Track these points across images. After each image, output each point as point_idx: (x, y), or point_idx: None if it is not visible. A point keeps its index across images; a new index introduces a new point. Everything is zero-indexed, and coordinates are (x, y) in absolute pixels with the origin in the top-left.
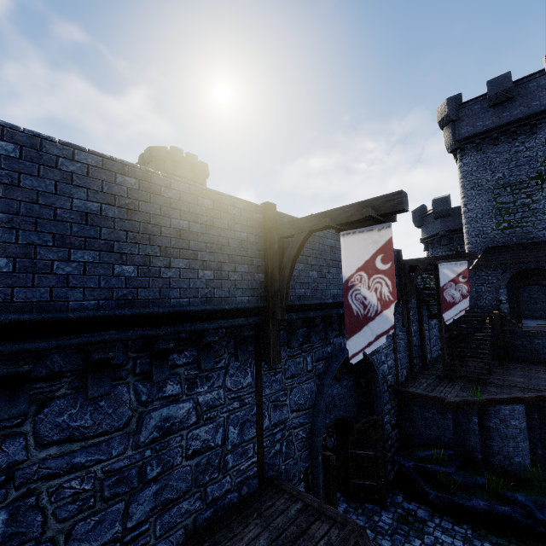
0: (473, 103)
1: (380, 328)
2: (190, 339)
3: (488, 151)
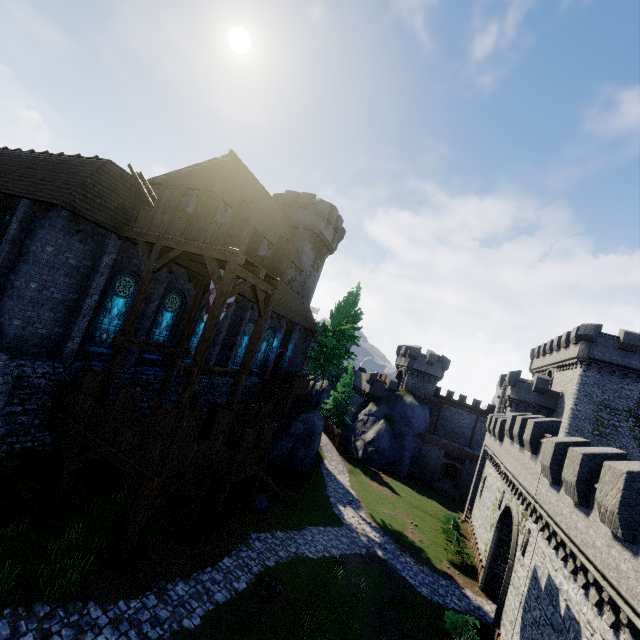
0: (609, 338)
1: None
2: None
3: (605, 376)
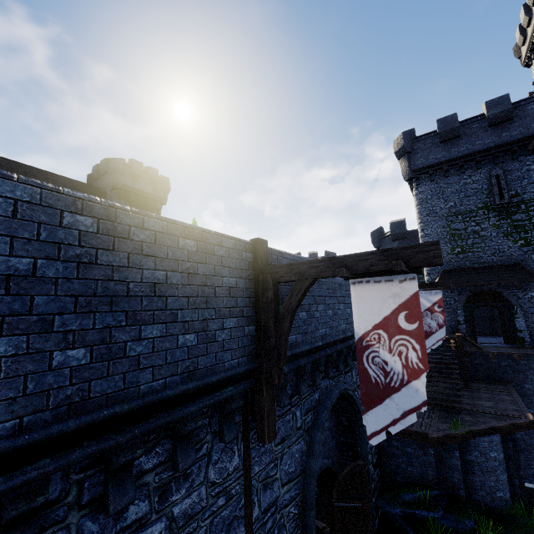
0: (425, 138)
1: (407, 403)
2: (163, 427)
3: (440, 181)
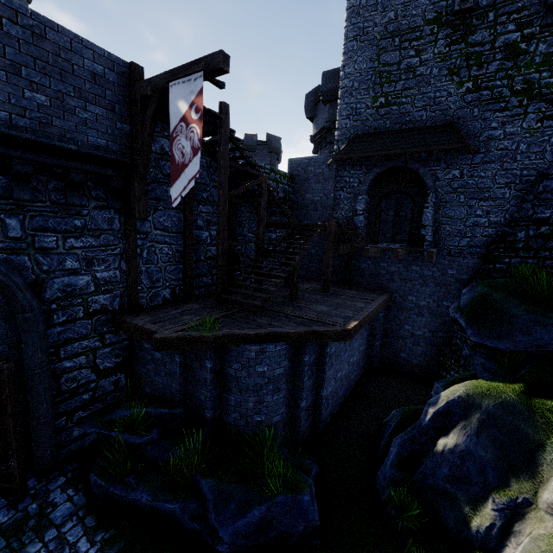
0: None
1: None
2: None
3: None
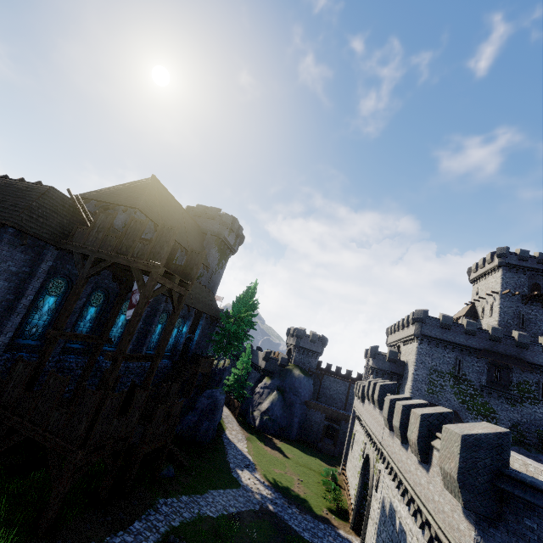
0: (433, 320)
1: None
2: None
3: (433, 348)
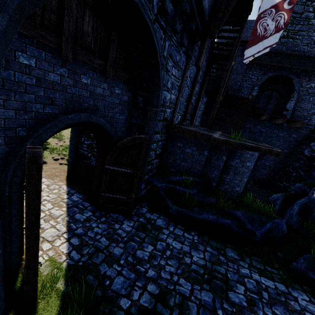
0: None
1: None
2: None
3: None
